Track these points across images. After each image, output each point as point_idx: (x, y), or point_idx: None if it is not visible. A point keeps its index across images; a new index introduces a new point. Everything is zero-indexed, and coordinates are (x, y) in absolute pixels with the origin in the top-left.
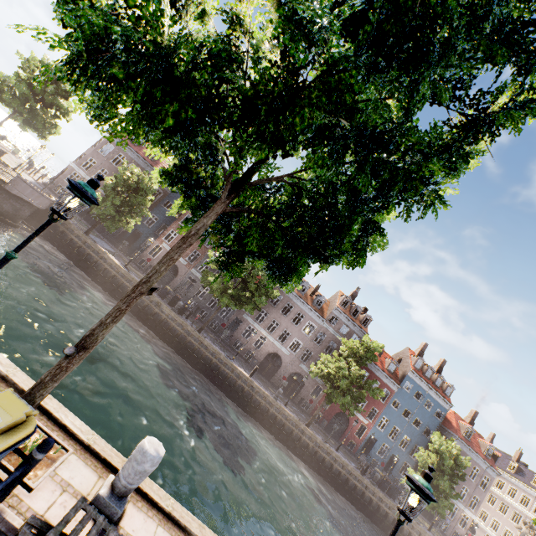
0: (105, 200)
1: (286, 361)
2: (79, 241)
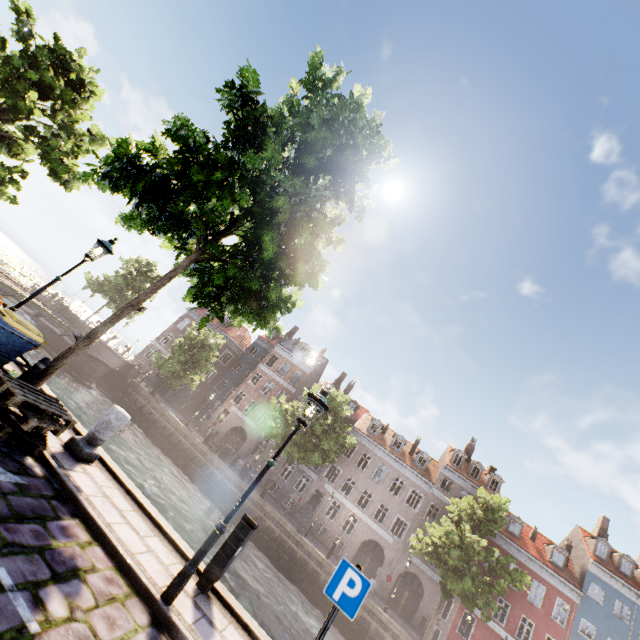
0: (172, 358)
1: (389, 552)
2: (143, 400)
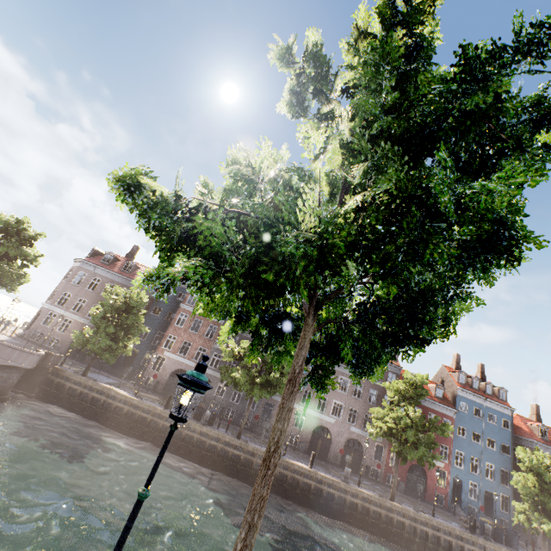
0: (98, 332)
1: (334, 430)
2: (78, 387)
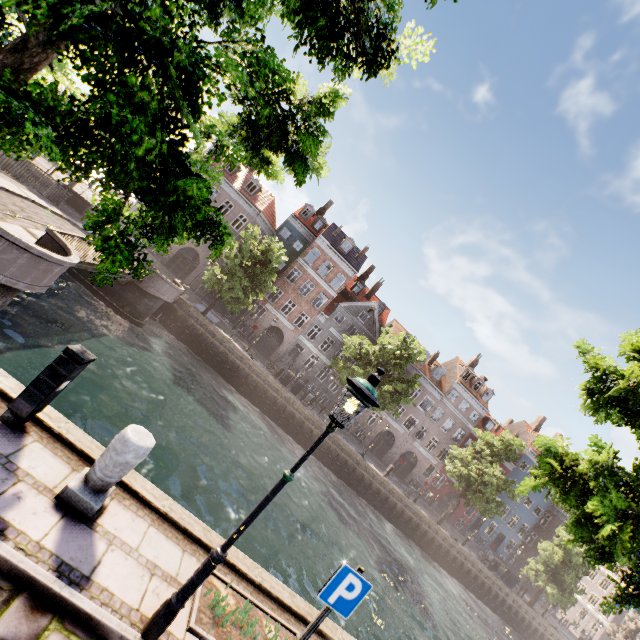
0: (232, 280)
1: (399, 439)
2: (201, 328)
